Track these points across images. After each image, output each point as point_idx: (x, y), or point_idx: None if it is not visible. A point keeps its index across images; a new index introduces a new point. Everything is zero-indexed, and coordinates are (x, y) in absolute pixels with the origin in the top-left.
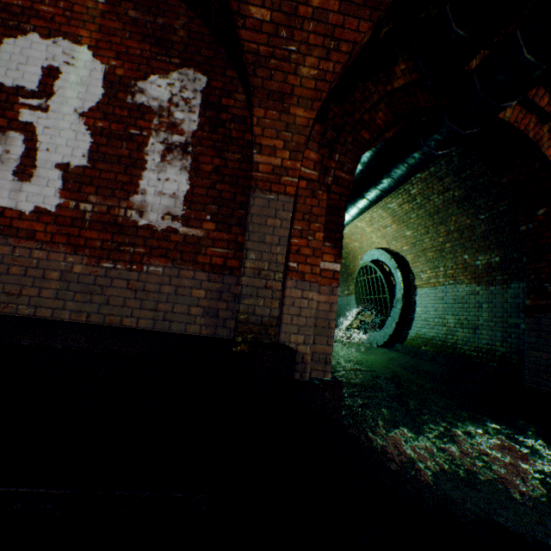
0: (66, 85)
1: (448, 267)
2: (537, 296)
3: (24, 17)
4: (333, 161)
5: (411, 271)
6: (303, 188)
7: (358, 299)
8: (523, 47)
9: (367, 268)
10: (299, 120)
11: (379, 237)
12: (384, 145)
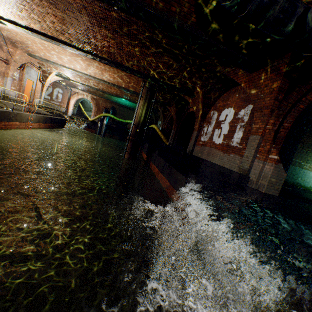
0: (228, 117)
1: None
2: None
3: (225, 106)
4: (278, 121)
5: None
6: (266, 132)
7: None
8: None
9: None
10: (265, 113)
11: None
12: None
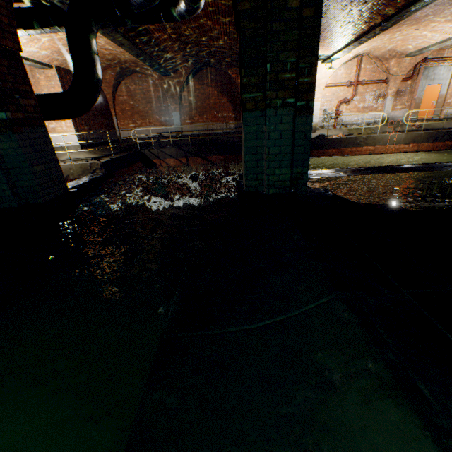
0: None
1: None
2: (16, 109)
3: None
4: None
5: None
6: None
7: None
8: None
9: None
10: None
11: None
12: None
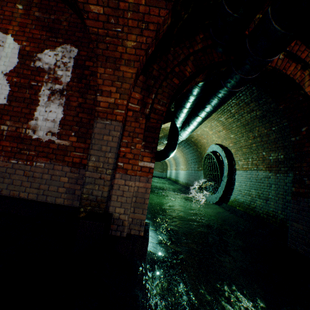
0: None
1: (253, 159)
2: (299, 186)
3: None
4: (151, 99)
5: (234, 159)
6: (130, 116)
7: (205, 173)
8: (273, 19)
9: (209, 155)
10: (126, 74)
11: (216, 137)
12: (203, 84)
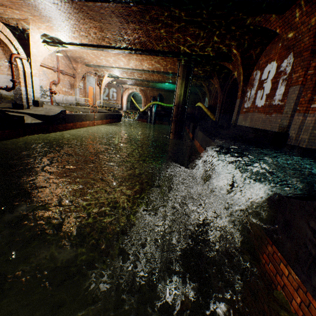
0: (270, 74)
1: None
2: None
3: (268, 61)
4: None
5: None
6: (308, 79)
7: None
8: None
9: None
10: (305, 56)
11: None
12: None
